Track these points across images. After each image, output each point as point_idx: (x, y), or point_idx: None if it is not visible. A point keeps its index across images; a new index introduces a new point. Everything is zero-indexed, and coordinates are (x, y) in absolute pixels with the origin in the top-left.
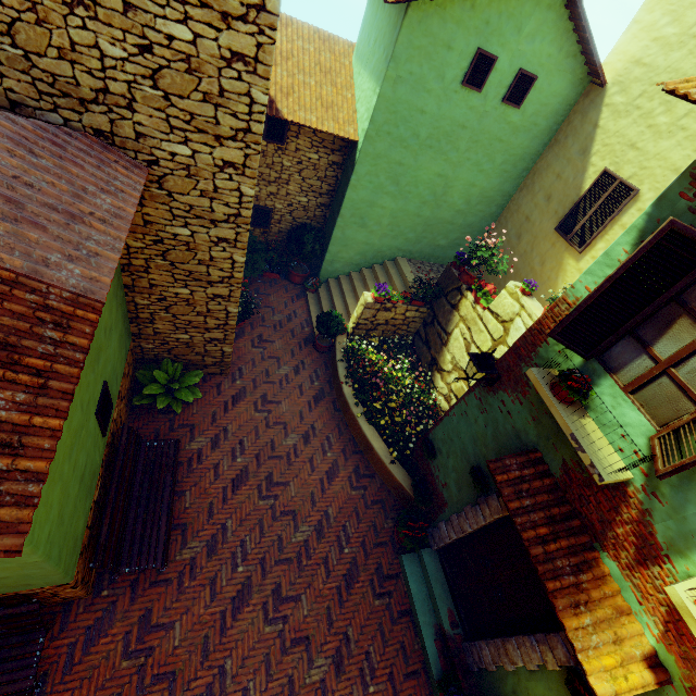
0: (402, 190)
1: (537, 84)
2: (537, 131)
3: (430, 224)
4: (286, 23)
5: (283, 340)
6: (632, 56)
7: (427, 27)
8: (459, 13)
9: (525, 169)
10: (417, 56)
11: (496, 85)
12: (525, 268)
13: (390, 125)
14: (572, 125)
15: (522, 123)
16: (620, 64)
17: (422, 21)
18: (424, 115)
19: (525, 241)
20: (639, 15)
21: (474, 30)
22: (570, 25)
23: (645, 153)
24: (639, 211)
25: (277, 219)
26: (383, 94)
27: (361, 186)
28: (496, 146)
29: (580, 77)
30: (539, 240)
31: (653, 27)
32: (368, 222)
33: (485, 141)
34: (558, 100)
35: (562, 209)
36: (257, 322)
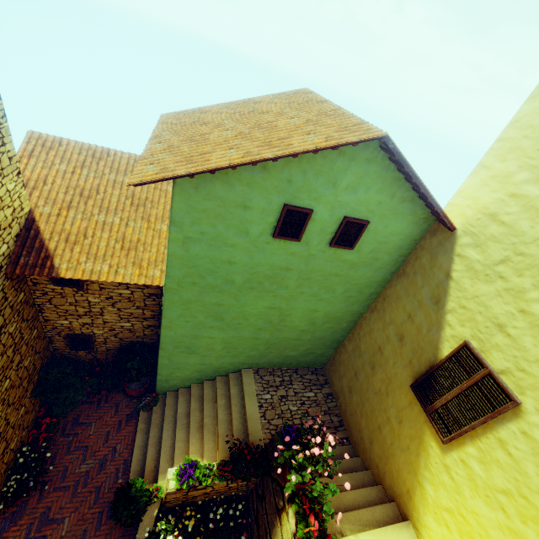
0: (230, 323)
1: (370, 226)
2: (380, 263)
3: (273, 342)
4: (100, 156)
5: (77, 514)
6: (484, 205)
7: (209, 191)
8: (248, 175)
9: (374, 292)
10: (204, 217)
11: (318, 232)
12: (381, 412)
13: (194, 276)
14: (420, 262)
15: (360, 259)
16: (470, 211)
17: (199, 186)
18: (234, 264)
19: (379, 378)
20: (488, 160)
21: (274, 189)
22: (400, 174)
23: (521, 348)
24: (525, 435)
25: (101, 340)
26: (172, 252)
27: (177, 325)
28: (333, 279)
29: (422, 216)
30: (395, 387)
31: (508, 179)
32: (197, 349)
33: (319, 277)
34: (400, 237)
35: (417, 362)
36: (52, 483)
